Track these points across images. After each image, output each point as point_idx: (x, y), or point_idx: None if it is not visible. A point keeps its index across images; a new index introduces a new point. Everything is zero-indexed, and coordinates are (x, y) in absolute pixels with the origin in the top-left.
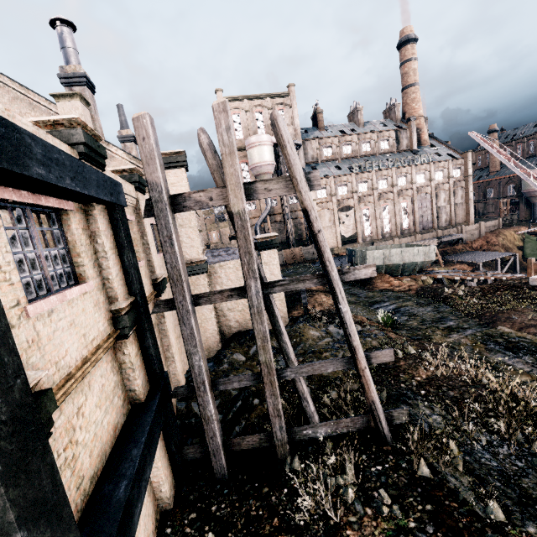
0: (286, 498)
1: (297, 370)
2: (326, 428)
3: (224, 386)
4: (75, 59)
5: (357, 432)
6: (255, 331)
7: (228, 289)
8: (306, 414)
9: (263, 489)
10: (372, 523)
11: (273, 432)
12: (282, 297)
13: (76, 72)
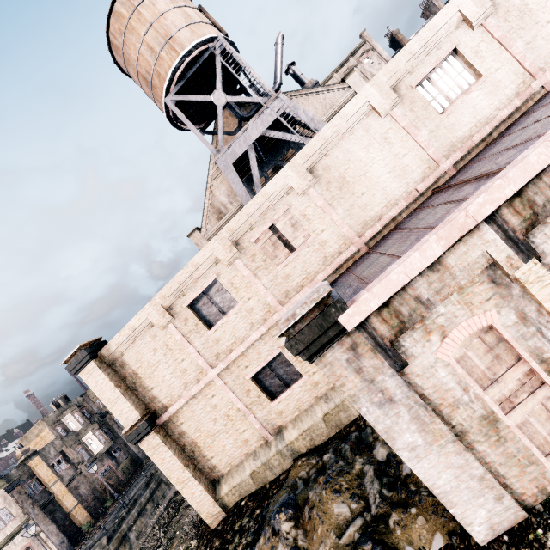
0: None
1: None
2: None
3: None
4: (306, 79)
5: None
6: None
7: None
8: None
9: None
10: None
11: None
12: None
13: (313, 83)
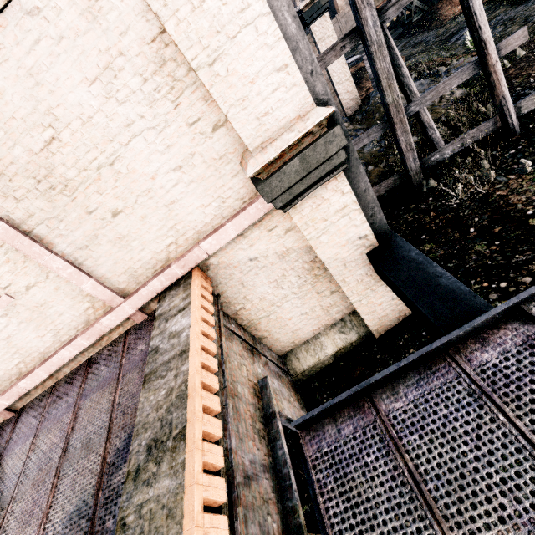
0: (433, 202)
1: (421, 101)
2: (453, 147)
3: (355, 147)
4: None
5: (492, 127)
6: (378, 72)
7: (339, 40)
8: (433, 142)
9: (410, 207)
10: (517, 181)
11: (408, 166)
12: (348, 75)
13: None
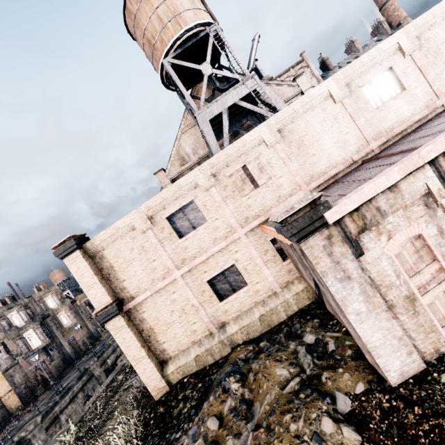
0: None
1: None
2: None
3: None
4: (264, 74)
5: None
6: None
7: None
8: None
9: None
10: None
11: None
12: None
13: (269, 78)
